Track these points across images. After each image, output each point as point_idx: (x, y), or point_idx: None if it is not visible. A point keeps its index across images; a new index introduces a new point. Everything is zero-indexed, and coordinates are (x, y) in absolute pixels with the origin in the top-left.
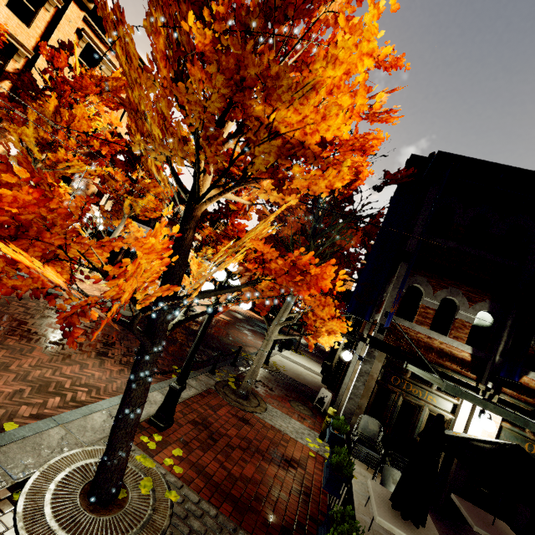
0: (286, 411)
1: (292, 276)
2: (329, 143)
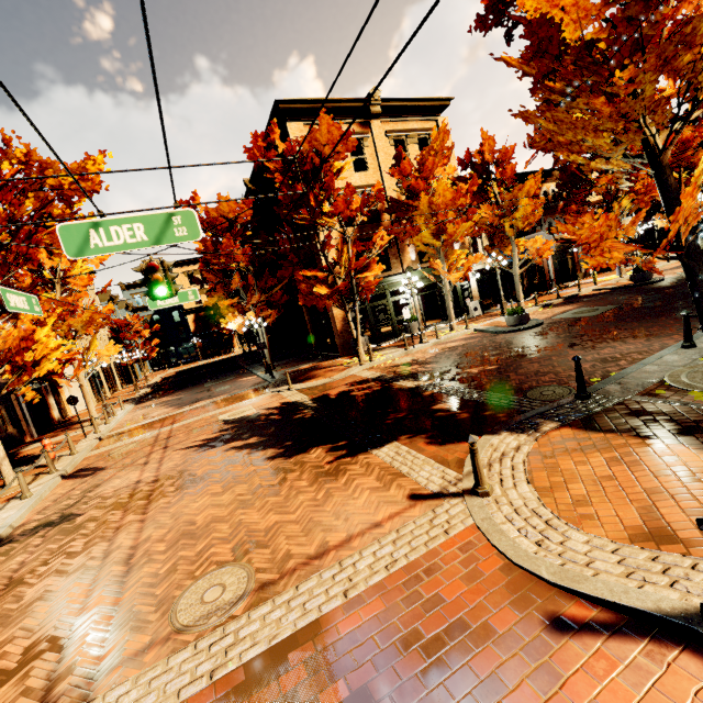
0: None
1: None
2: None
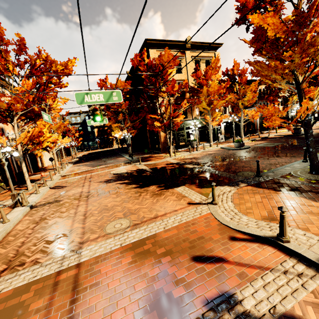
0: None
1: None
2: None
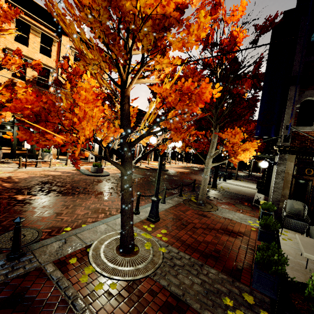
0: (232, 209)
1: (183, 101)
2: (186, 8)
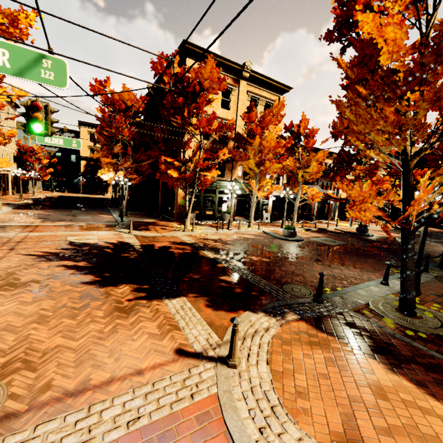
0: None
1: None
2: None
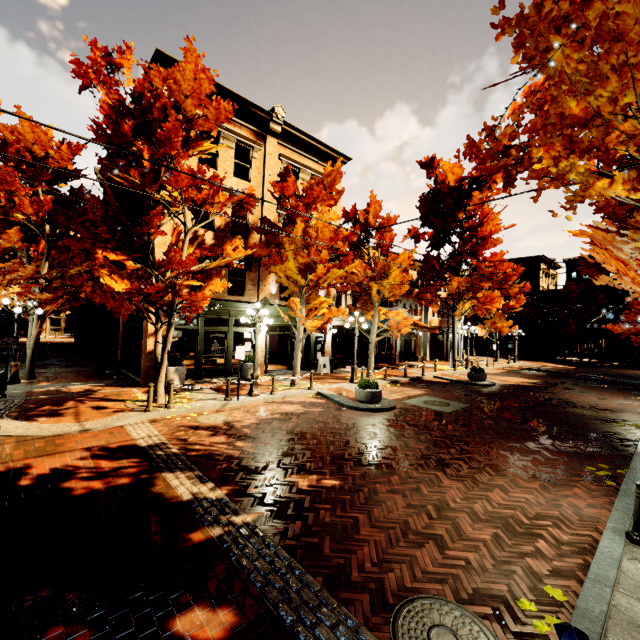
0: None
1: None
2: None
